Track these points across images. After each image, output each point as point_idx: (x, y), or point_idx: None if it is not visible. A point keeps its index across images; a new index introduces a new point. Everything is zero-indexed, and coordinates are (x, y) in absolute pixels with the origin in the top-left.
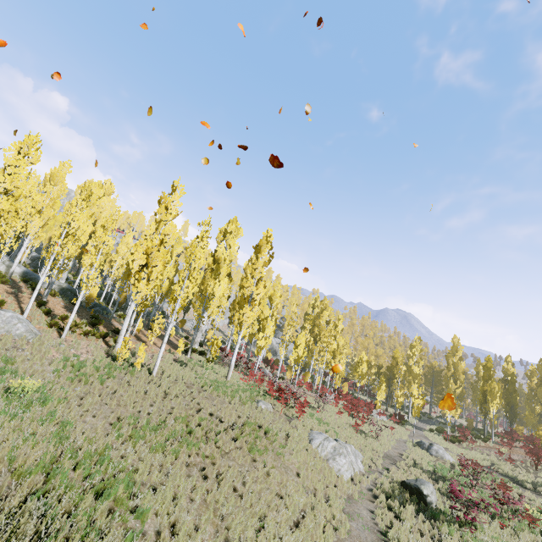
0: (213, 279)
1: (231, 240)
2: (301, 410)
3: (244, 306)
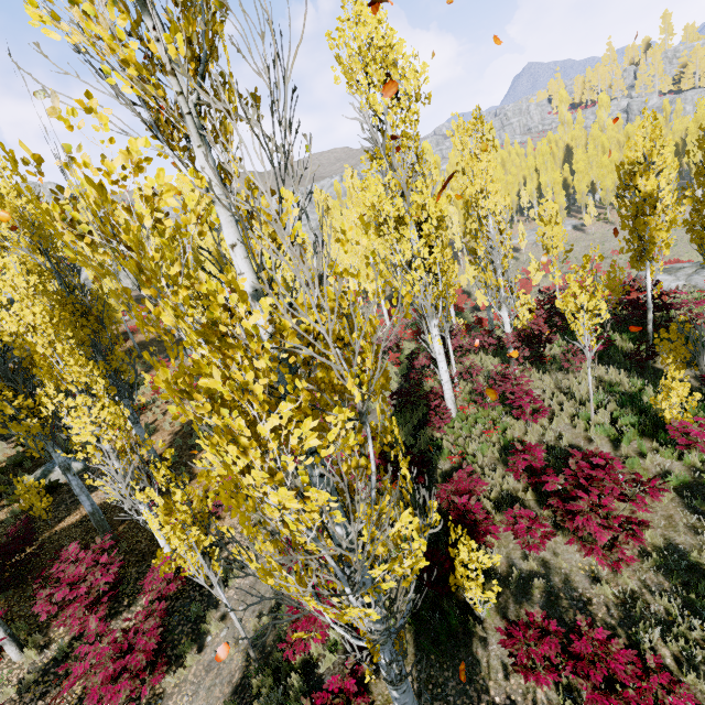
0: None
1: None
2: None
3: None
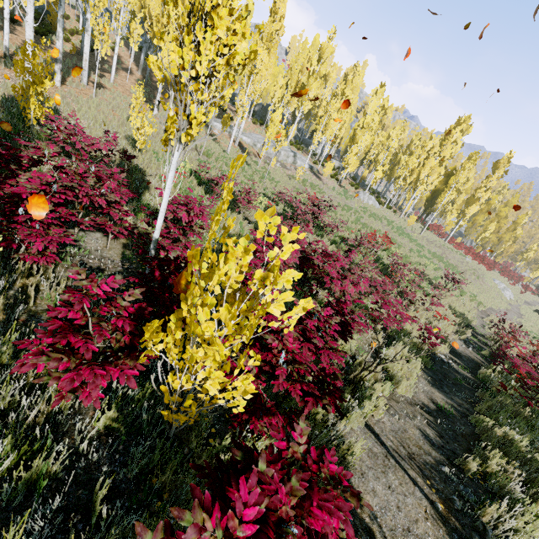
0: (448, 179)
1: (459, 138)
2: (488, 267)
3: (472, 205)
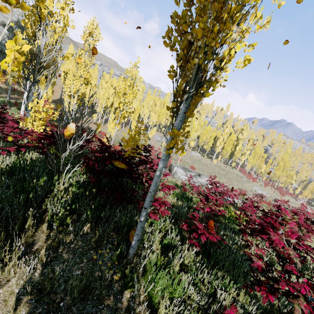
0: (235, 147)
1: (244, 132)
2: (253, 181)
3: (242, 156)
